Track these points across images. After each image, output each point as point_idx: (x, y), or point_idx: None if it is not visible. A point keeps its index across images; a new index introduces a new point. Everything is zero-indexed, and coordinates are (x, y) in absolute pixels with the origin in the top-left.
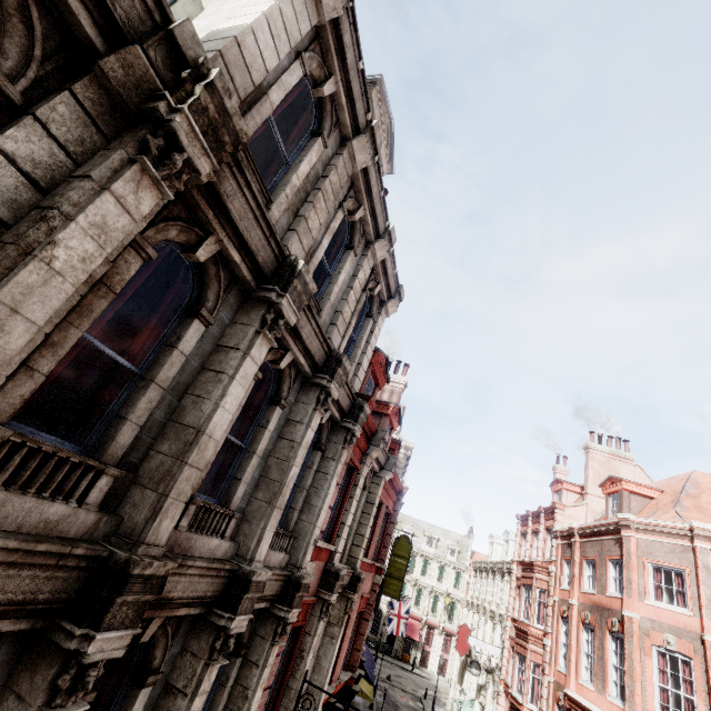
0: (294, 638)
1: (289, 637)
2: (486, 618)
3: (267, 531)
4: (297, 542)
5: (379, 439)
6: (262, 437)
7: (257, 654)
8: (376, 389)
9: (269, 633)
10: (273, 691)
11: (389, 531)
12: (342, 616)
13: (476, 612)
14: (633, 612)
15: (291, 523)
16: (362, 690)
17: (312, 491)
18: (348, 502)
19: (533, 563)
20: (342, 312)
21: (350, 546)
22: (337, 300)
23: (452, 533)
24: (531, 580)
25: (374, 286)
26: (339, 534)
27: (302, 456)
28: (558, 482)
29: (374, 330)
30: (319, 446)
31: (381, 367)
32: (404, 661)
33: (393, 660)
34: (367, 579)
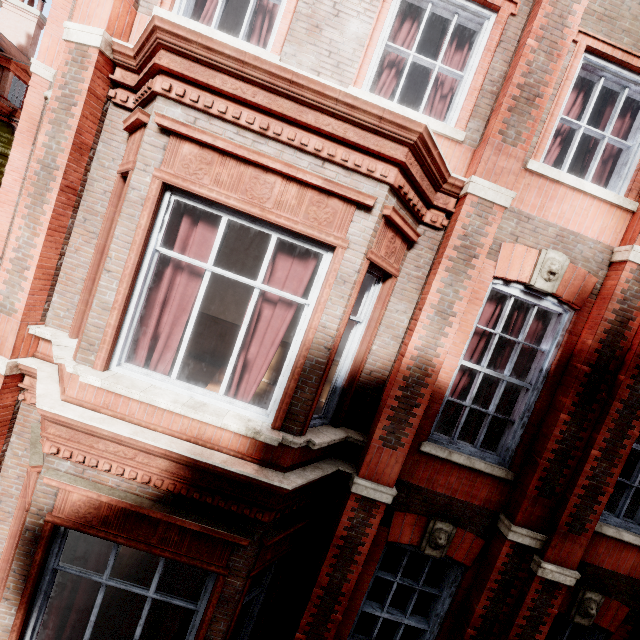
0: None
1: None
2: None
3: None
4: None
5: None
6: None
7: None
8: None
9: None
10: None
11: None
12: None
13: None
14: (32, 59)
15: None
16: None
17: None
18: None
19: None
20: None
21: None
22: None
23: None
24: None
25: None
26: None
27: None
28: None
29: None
30: None
31: None
32: None
33: None
34: None
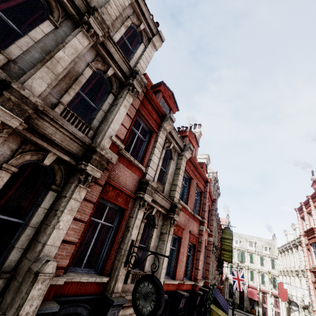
0: (121, 217)
1: (117, 217)
2: (293, 276)
3: (36, 76)
4: (97, 136)
5: (167, 117)
6: (34, 29)
7: (66, 192)
8: (170, 111)
9: (75, 180)
10: (108, 248)
11: (204, 202)
12: (168, 228)
13: (287, 275)
14: None
15: (92, 125)
16: (219, 314)
17: (109, 114)
18: (152, 150)
19: (312, 227)
20: (105, 7)
21: (169, 191)
22: (101, 2)
23: (263, 239)
24: (314, 238)
25: (139, 24)
26: (148, 165)
27: (72, 53)
28: (315, 182)
29: (146, 50)
30: (110, 91)
31: (170, 99)
32: (253, 314)
33: (245, 313)
34: (192, 223)
